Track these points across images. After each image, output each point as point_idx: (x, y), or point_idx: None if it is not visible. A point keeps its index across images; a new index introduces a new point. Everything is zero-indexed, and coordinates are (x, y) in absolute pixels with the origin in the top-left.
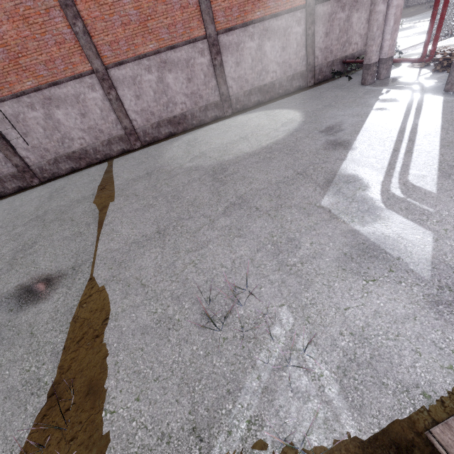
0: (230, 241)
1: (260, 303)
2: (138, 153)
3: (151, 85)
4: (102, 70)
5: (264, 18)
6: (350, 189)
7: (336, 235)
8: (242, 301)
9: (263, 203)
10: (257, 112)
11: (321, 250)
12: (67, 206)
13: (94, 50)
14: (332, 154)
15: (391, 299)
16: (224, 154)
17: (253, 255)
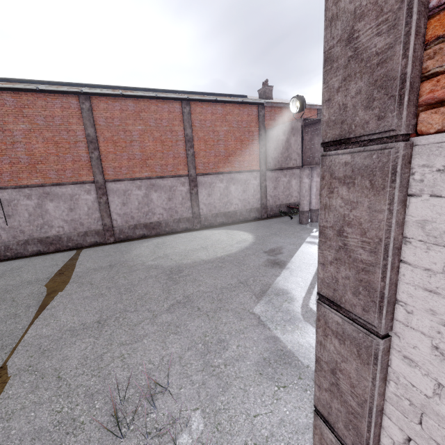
0: (166, 337)
1: (176, 405)
2: (109, 247)
3: (138, 198)
4: (101, 182)
5: (231, 172)
6: (279, 300)
7: (260, 339)
8: (158, 403)
9: (205, 304)
10: (220, 230)
11: (245, 353)
12: (15, 286)
13: (101, 169)
14: (270, 270)
15: (296, 407)
16: (184, 258)
17: (183, 352)
